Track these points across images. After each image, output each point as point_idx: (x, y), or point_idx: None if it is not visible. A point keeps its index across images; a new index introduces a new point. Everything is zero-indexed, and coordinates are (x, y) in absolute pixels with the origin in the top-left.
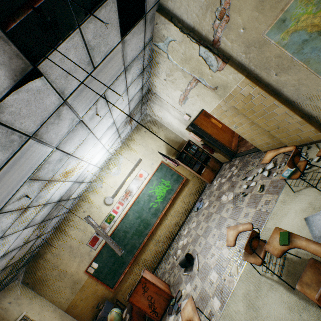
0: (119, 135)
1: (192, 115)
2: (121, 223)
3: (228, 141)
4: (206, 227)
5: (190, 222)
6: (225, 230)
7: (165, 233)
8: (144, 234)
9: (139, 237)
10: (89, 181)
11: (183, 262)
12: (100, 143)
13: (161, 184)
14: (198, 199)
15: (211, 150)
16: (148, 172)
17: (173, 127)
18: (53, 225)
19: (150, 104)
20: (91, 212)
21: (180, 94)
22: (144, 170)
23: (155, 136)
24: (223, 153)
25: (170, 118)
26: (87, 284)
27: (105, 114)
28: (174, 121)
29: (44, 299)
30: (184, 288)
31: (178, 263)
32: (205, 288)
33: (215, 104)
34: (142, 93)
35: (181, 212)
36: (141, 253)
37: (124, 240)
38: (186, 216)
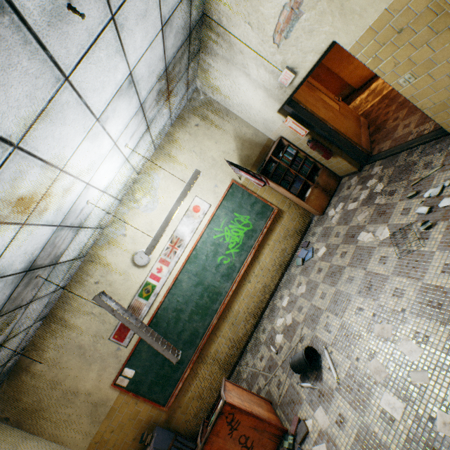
0: (147, 125)
1: (300, 69)
2: (169, 297)
3: (355, 134)
4: (334, 295)
5: (292, 284)
6: (393, 301)
7: (247, 306)
8: (212, 311)
9: (203, 318)
10: (96, 225)
11: (301, 364)
12: (103, 132)
13: (234, 223)
14: (300, 243)
15: (326, 152)
16: (210, 202)
17: (250, 113)
18: (37, 314)
19: (204, 60)
20: (109, 282)
21: (281, 4)
22: (202, 199)
23: (217, 133)
24: (348, 157)
25: (246, 89)
26: (119, 405)
27: (101, 30)
28: (255, 95)
29: (43, 440)
30: (310, 416)
31: (282, 359)
32: (371, 427)
33: (375, 14)
34: (190, 16)
35: (273, 269)
36: (208, 342)
37: (177, 325)
38: (281, 275)
